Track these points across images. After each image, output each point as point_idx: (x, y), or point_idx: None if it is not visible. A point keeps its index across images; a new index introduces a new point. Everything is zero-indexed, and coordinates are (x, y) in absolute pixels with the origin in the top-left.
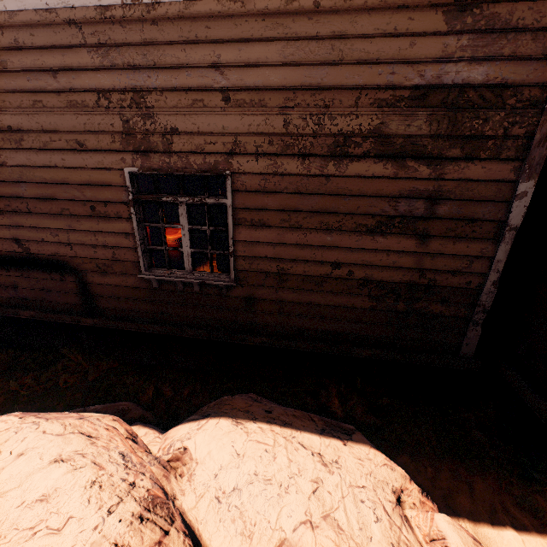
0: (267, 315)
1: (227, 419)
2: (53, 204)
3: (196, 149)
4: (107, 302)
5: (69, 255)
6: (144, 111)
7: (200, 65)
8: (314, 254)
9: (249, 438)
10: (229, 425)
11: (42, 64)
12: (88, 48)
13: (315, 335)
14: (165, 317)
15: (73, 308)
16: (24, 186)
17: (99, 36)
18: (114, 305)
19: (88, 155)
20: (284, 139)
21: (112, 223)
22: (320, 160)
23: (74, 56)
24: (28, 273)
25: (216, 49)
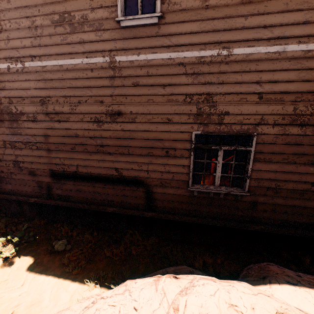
0: (263, 212)
1: (282, 281)
2: (143, 150)
3: (237, 122)
4: (161, 203)
5: (145, 176)
6: (211, 104)
7: (249, 82)
8: (300, 177)
9: (312, 295)
10: (289, 285)
11: (158, 82)
12: (186, 75)
13: (294, 225)
14: (196, 212)
15: (139, 206)
16: (129, 141)
17: (194, 69)
18: (165, 205)
19: (171, 125)
20: (291, 117)
21: (176, 160)
22: (312, 127)
23: (177, 79)
24: (117, 186)
25: (259, 75)
